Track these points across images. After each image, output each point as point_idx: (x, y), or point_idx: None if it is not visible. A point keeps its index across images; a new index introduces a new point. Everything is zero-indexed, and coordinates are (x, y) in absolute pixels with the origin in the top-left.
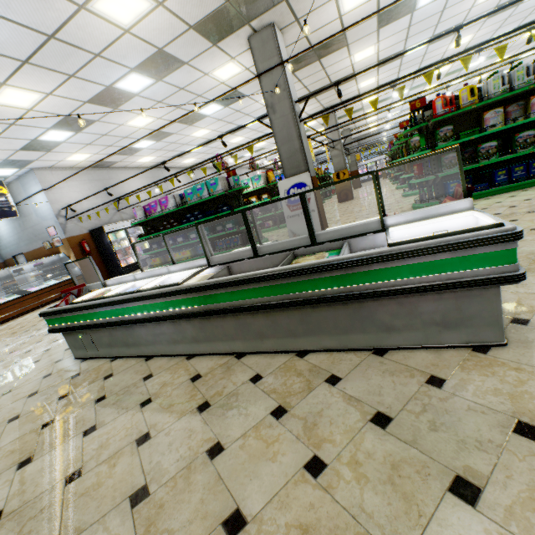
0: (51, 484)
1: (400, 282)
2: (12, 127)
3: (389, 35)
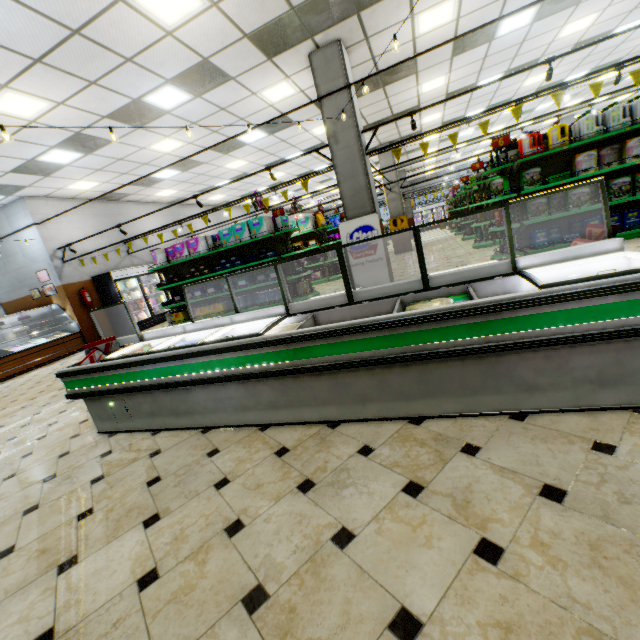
0: (117, 590)
1: (554, 330)
2: (6, 142)
3: (462, 65)
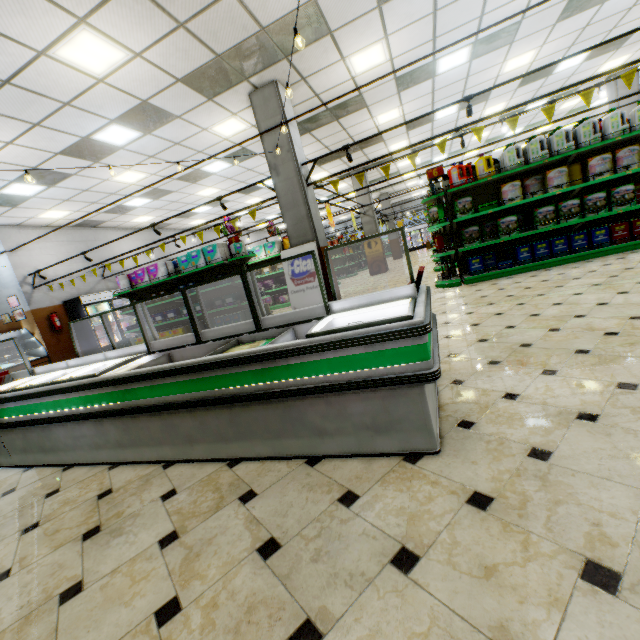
0: None
1: (321, 378)
2: None
3: (412, 99)
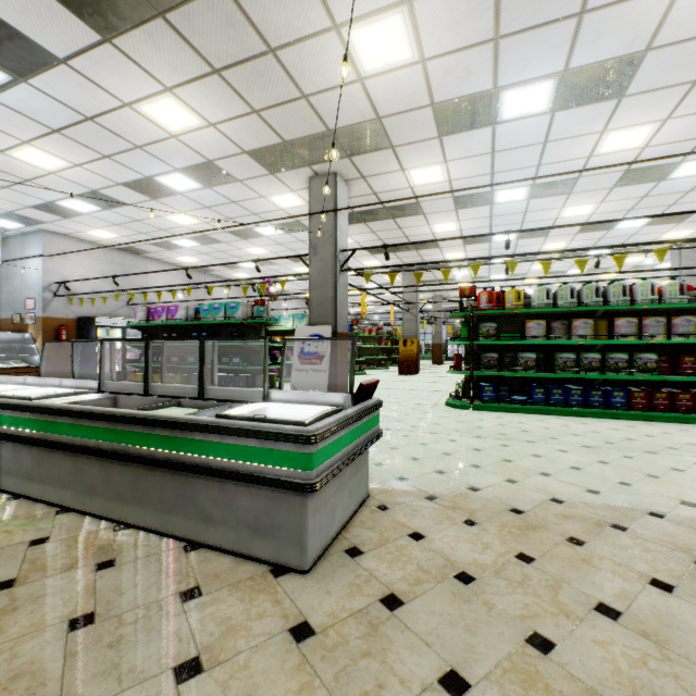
0: None
1: (216, 461)
2: (28, 183)
3: (470, 218)
